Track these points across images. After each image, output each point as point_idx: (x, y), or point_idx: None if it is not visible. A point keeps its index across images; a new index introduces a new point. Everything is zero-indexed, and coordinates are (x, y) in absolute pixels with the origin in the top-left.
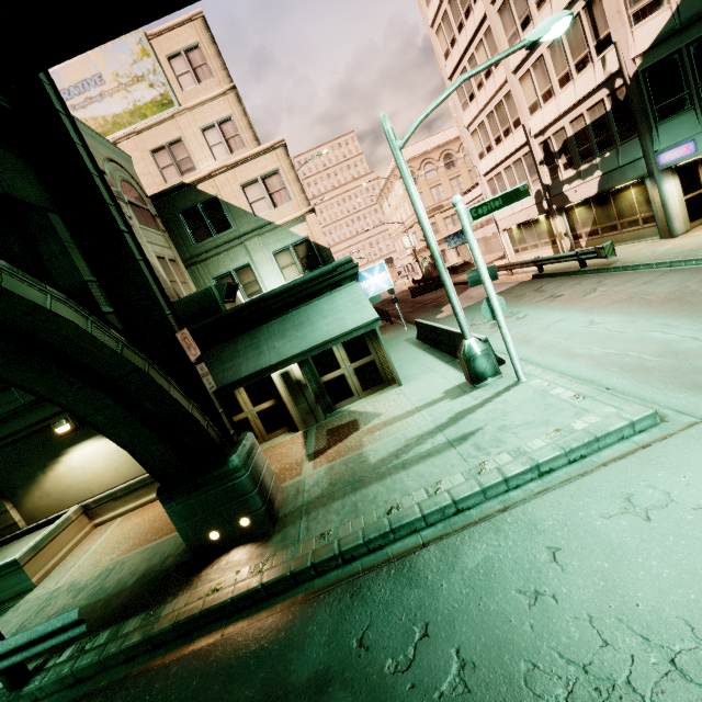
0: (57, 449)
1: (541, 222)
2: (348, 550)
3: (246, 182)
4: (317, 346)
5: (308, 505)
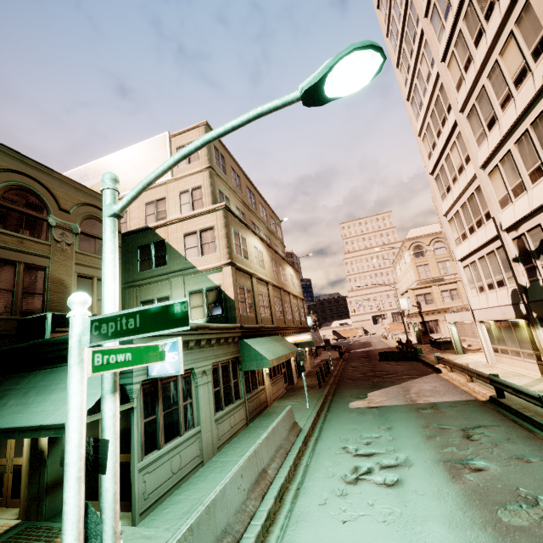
0: None
1: (521, 326)
2: None
3: (188, 232)
4: (4, 429)
5: None
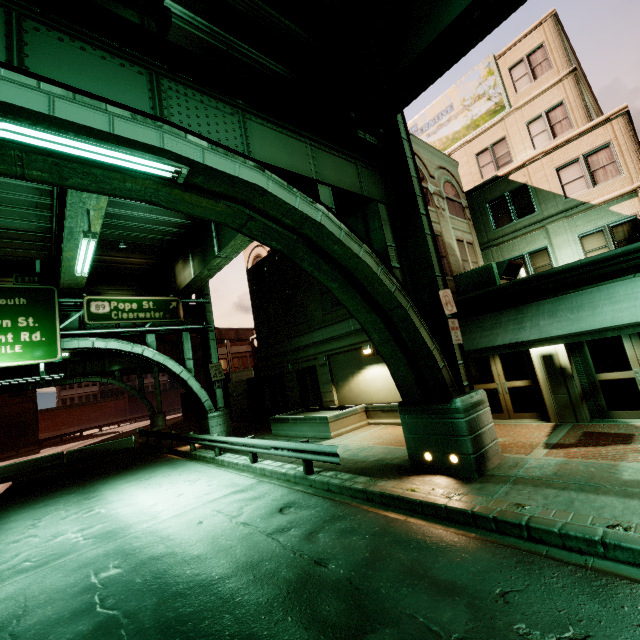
0: (362, 364)
1: None
2: (536, 528)
3: (562, 164)
4: (590, 331)
5: (519, 478)
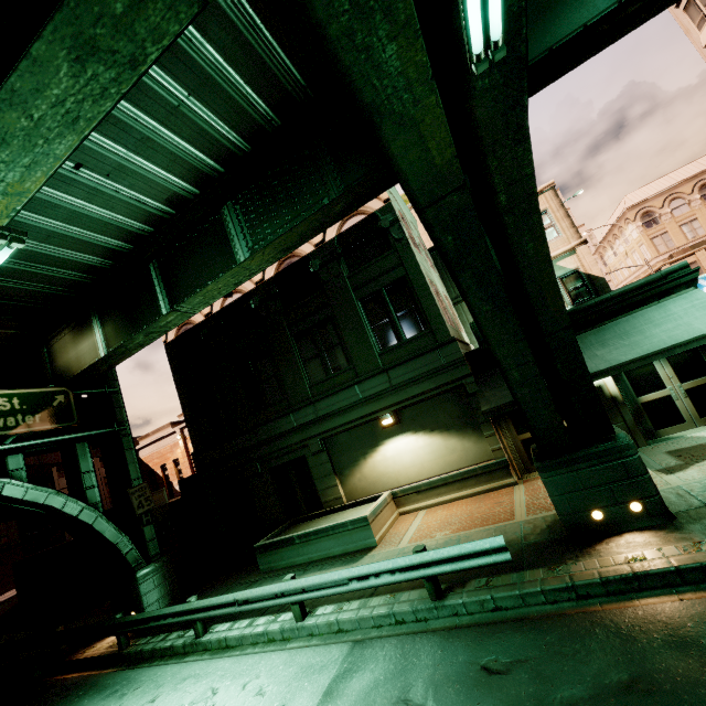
0: (377, 439)
1: None
2: None
3: None
4: (661, 350)
5: None
